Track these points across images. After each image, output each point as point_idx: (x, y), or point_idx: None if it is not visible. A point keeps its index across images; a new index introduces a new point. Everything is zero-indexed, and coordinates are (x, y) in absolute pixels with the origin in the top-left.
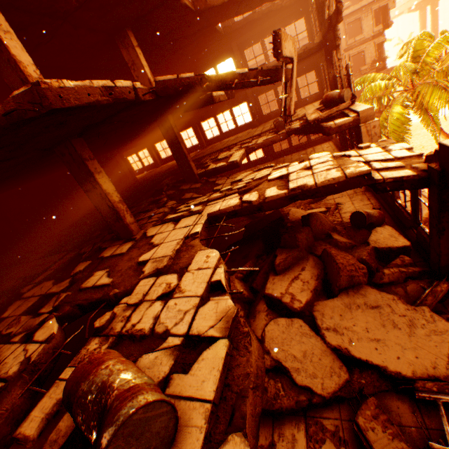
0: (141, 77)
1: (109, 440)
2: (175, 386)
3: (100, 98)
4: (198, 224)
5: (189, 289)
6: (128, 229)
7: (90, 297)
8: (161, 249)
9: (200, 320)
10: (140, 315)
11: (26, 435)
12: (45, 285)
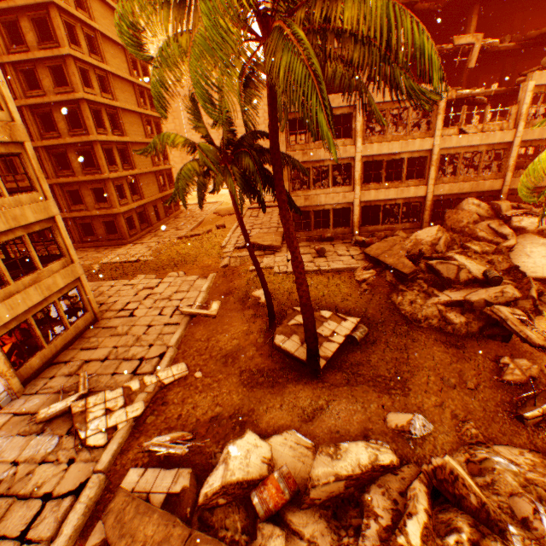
0: (467, 32)
1: None
2: None
3: None
4: None
5: None
6: None
7: None
8: None
9: None
10: None
11: None
12: None
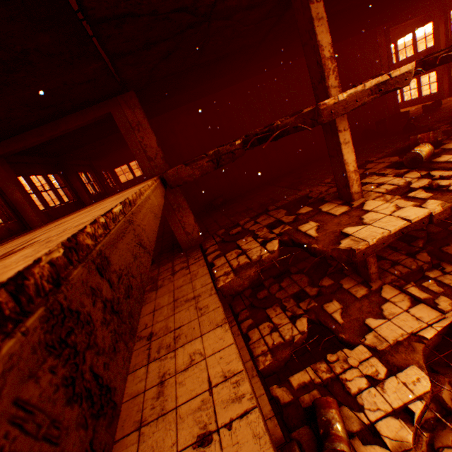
0: None
1: (327, 447)
2: (354, 442)
3: (390, 240)
4: (431, 328)
5: (388, 394)
6: (367, 276)
7: (326, 321)
8: (385, 327)
9: (384, 424)
10: (351, 376)
11: (292, 383)
12: (303, 279)
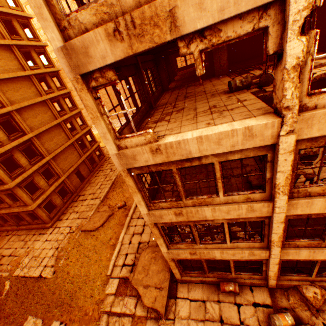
0: None
1: (263, 74)
2: None
3: None
4: None
5: None
6: None
7: None
8: (323, 60)
9: None
10: None
11: (252, 81)
12: None
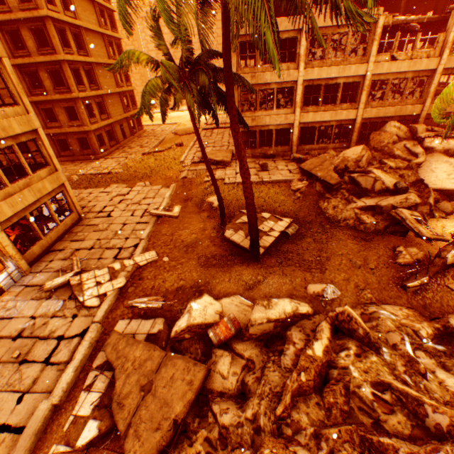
0: None
1: None
2: None
3: None
4: None
5: None
6: None
7: None
8: None
9: None
10: None
11: None
12: None
